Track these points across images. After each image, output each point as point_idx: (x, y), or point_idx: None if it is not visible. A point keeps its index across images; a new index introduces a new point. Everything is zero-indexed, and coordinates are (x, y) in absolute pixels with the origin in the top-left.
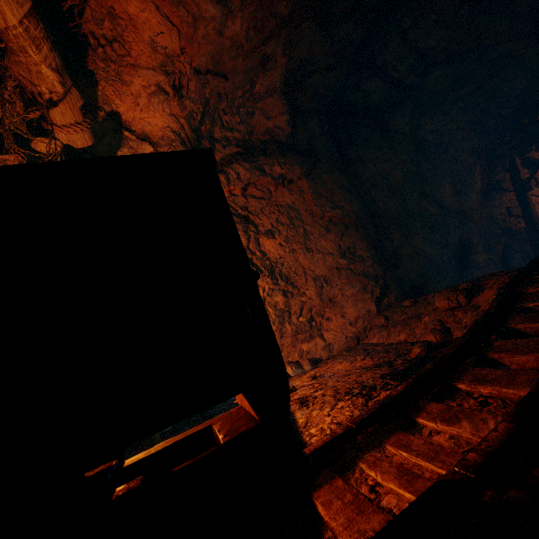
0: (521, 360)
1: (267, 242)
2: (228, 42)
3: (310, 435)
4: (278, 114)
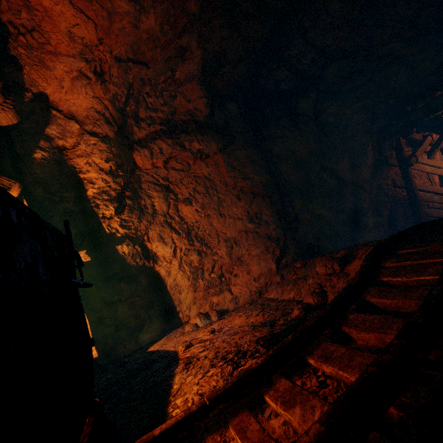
0: (365, 337)
1: (185, 209)
2: (145, 35)
3: (175, 406)
4: (196, 98)
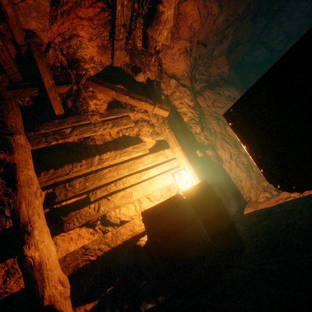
0: None
1: (230, 129)
2: (214, 27)
3: None
4: (224, 66)
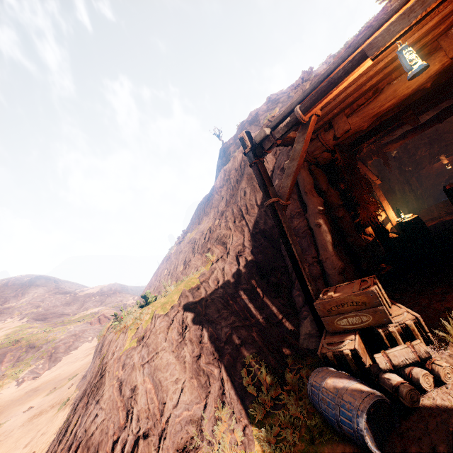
0: None
1: None
2: None
3: None
4: None
